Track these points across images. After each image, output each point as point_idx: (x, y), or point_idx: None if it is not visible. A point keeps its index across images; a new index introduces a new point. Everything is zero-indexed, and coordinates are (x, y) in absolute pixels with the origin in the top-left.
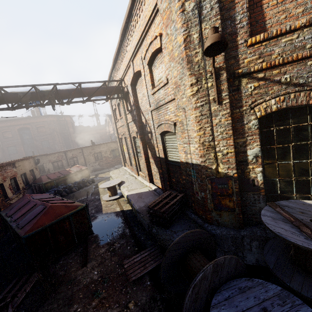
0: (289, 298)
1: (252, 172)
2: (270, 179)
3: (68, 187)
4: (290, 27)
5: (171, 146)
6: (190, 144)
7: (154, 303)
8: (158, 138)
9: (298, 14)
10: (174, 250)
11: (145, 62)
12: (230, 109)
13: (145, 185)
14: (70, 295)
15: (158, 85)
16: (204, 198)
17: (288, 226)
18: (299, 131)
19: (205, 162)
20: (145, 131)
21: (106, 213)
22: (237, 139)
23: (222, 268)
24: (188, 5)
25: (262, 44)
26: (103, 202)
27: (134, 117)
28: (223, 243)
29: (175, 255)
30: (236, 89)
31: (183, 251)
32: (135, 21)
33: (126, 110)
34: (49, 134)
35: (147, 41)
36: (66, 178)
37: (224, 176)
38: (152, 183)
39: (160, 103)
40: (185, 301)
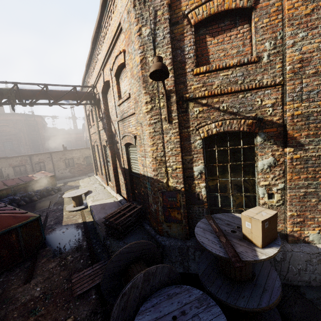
0: (206, 300)
1: (197, 187)
2: (212, 194)
3: (28, 195)
4: (226, 64)
5: (134, 157)
6: (146, 157)
7: (94, 317)
8: (123, 149)
9: (233, 55)
10: (116, 261)
11: (113, 73)
12: (180, 128)
13: (112, 196)
14: (2, 315)
15: (122, 97)
16: (156, 210)
17: (212, 237)
18: (234, 152)
19: (157, 176)
20: (114, 141)
21: (65, 225)
22: (185, 156)
23: (154, 277)
24: (145, 30)
25: (205, 75)
26: (65, 212)
27: (104, 125)
28: (171, 254)
29: (117, 266)
30: (185, 111)
31: (126, 262)
32: (104, 32)
33: (97, 117)
34: (14, 134)
35: (114, 54)
36: (26, 185)
37: (173, 189)
38: (119, 193)
39: (124, 115)
40: (113, 310)
